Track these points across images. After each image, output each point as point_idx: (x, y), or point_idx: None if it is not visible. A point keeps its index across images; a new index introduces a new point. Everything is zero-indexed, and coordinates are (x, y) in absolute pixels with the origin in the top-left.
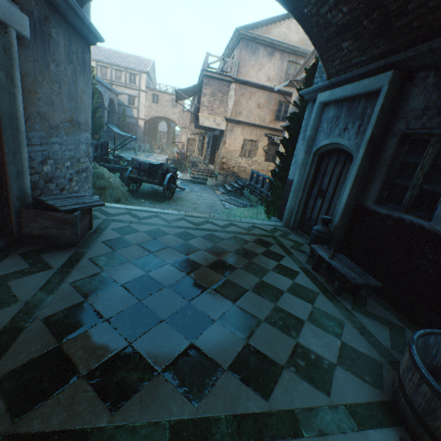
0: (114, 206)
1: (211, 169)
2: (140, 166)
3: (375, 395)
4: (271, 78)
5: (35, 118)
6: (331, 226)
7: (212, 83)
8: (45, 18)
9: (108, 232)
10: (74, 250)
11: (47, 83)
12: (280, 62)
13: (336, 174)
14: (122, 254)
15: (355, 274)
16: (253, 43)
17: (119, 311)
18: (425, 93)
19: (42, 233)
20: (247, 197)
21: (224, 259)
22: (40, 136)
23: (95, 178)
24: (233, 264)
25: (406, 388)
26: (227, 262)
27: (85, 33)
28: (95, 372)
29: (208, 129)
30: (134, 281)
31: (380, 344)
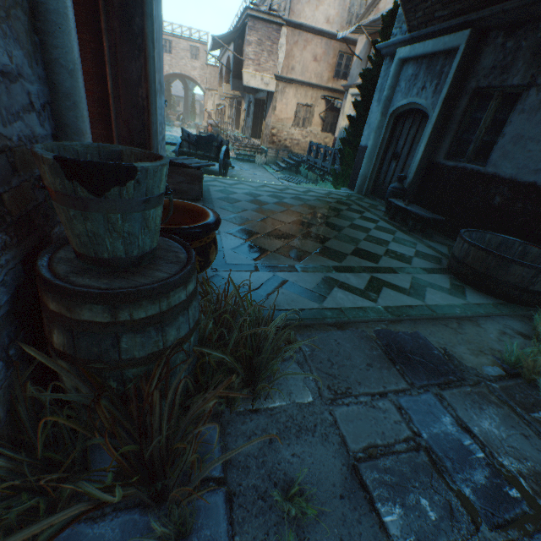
0: None
1: (257, 144)
2: (189, 138)
3: (437, 266)
4: (331, 20)
5: None
6: (405, 184)
7: (258, 27)
8: None
9: (214, 193)
10: (202, 202)
11: None
12: None
13: (411, 135)
14: (240, 206)
15: (426, 213)
16: None
17: (267, 232)
18: (494, 53)
19: (176, 188)
20: (304, 175)
21: (318, 211)
22: None
23: None
24: (327, 215)
25: (455, 253)
26: (321, 213)
27: None
28: (277, 251)
29: (249, 91)
30: (262, 220)
31: (441, 252)
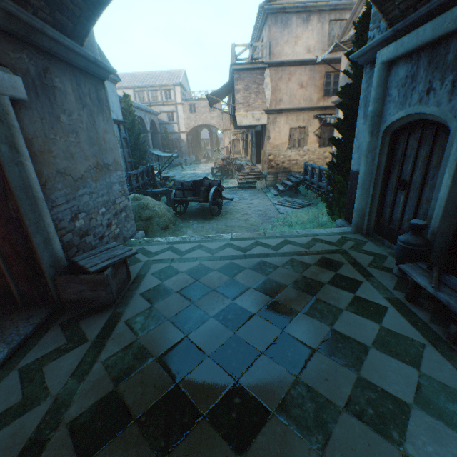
0: (157, 241)
1: (258, 170)
2: (183, 186)
3: None
4: (311, 49)
5: (55, 178)
6: (427, 231)
7: (243, 76)
8: (44, 70)
9: (148, 279)
10: (111, 311)
11: (61, 137)
12: (319, 26)
13: (423, 156)
14: (160, 309)
15: None
16: (283, 14)
17: (151, 404)
18: None
19: (79, 297)
20: (304, 194)
21: (279, 299)
22: (65, 194)
23: (140, 209)
24: (291, 307)
25: None
26: (284, 303)
27: (94, 70)
28: None
29: (249, 126)
30: (170, 350)
31: None
